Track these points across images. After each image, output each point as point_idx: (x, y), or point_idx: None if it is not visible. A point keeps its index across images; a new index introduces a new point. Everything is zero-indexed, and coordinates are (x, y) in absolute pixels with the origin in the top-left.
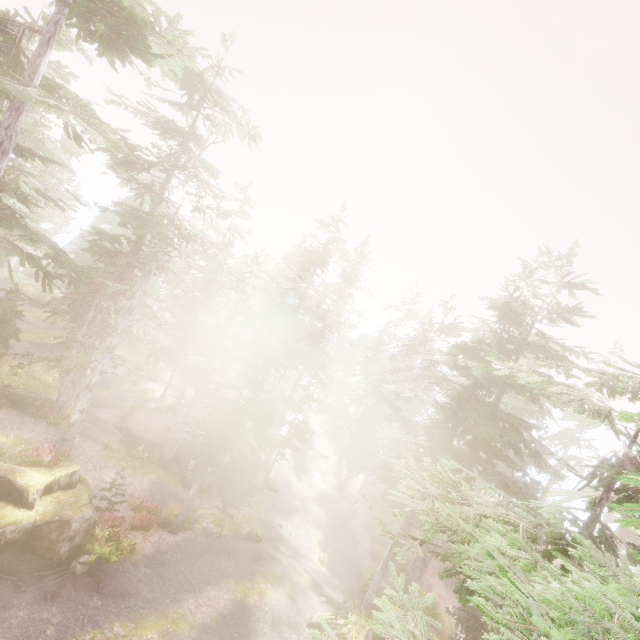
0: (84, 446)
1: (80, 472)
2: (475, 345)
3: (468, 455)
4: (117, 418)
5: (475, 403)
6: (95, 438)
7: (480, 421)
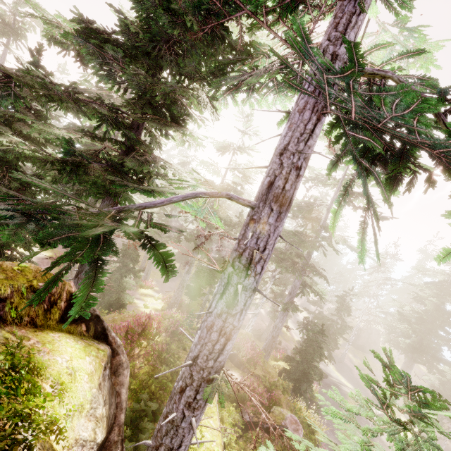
0: None
1: None
2: (438, 282)
3: (444, 337)
4: None
5: (441, 311)
6: None
7: (450, 322)
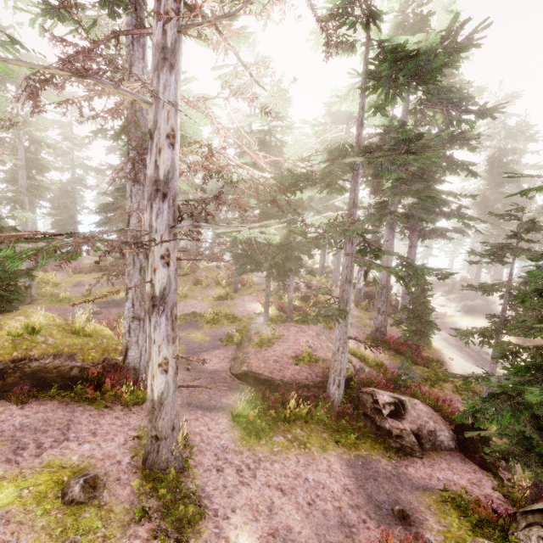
0: (201, 430)
1: (218, 508)
2: None
3: None
4: (228, 361)
5: None
6: (212, 405)
7: None
